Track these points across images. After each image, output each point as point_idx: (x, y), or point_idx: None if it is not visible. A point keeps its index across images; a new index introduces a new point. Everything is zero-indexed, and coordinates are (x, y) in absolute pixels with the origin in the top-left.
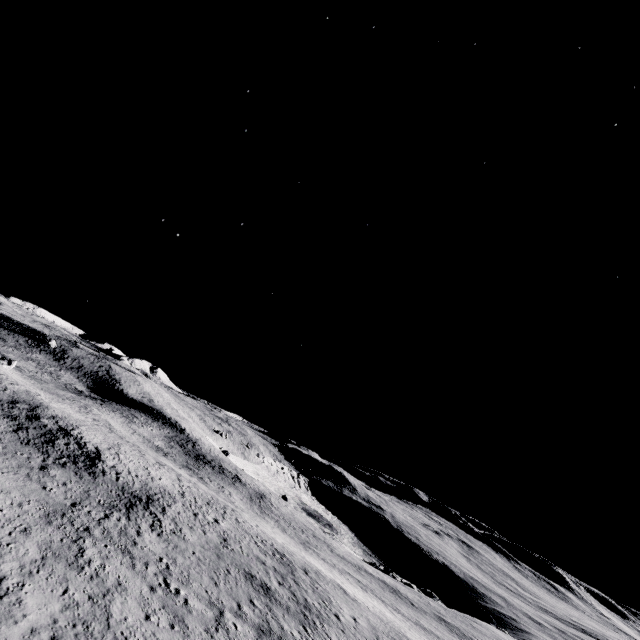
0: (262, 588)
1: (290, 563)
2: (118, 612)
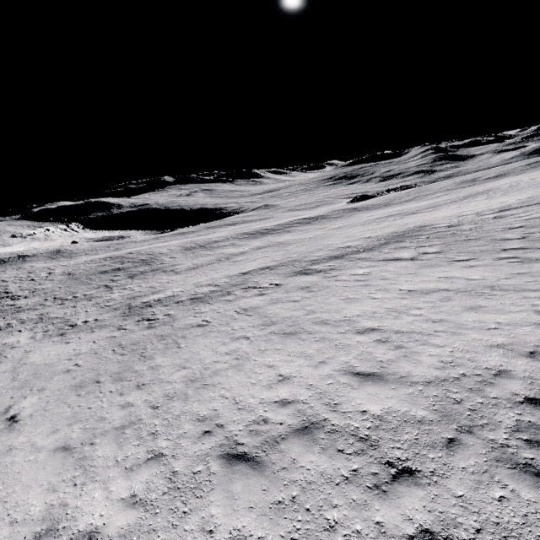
0: (115, 271)
1: (119, 257)
2: (59, 315)
